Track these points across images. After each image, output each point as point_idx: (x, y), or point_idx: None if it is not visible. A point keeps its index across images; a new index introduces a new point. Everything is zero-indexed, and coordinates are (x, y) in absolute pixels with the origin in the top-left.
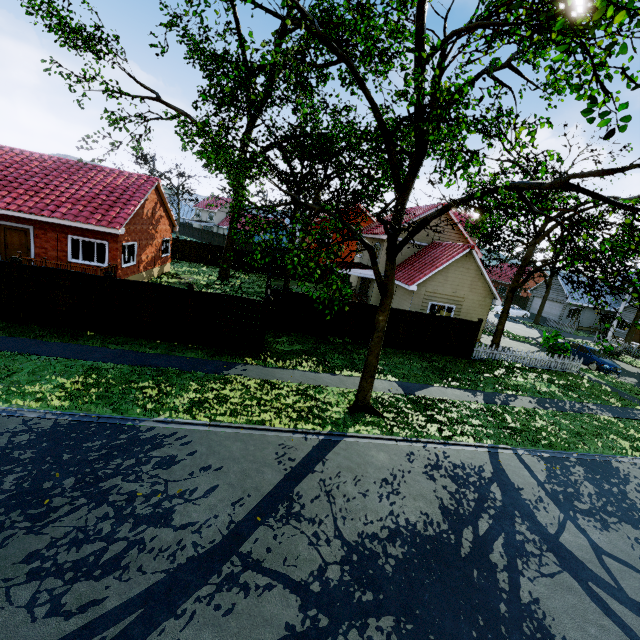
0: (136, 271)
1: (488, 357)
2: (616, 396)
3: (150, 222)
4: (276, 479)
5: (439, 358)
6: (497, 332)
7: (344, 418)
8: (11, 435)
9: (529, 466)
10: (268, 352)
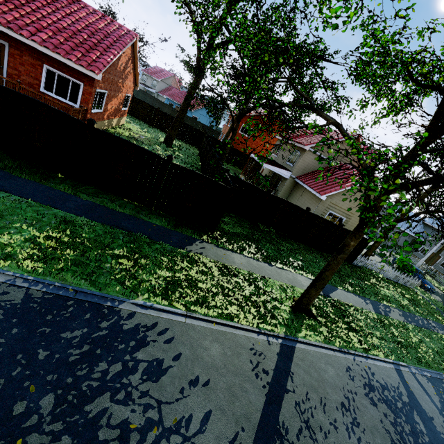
0: (101, 118)
1: (362, 265)
2: (442, 315)
3: (121, 75)
4: (260, 402)
5: None
6: (373, 247)
7: (292, 319)
8: None
9: (425, 389)
10: (218, 231)
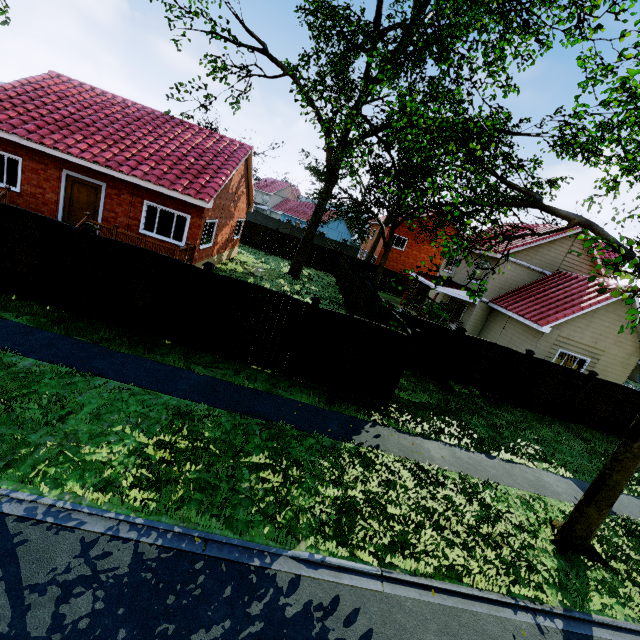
0: (210, 254)
1: None
2: None
3: (233, 198)
4: None
5: (589, 434)
6: None
7: (564, 570)
8: (59, 595)
9: None
10: (394, 403)
